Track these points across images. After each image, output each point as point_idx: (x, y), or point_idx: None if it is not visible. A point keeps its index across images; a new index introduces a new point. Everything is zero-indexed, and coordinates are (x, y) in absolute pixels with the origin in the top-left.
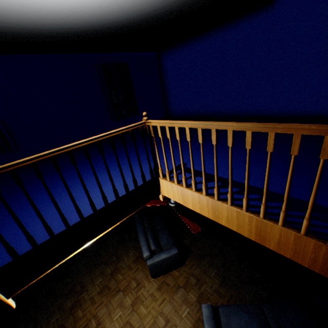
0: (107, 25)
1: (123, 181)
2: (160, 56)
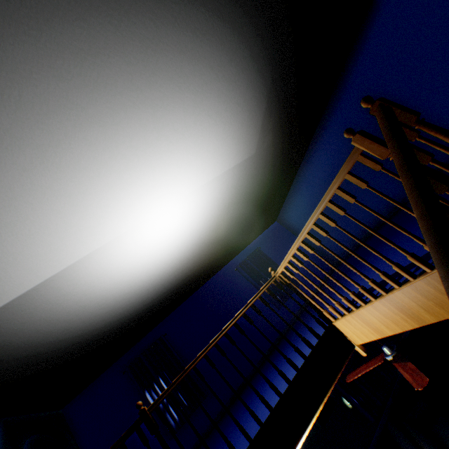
0: (223, 236)
1: (290, 344)
2: (281, 221)
